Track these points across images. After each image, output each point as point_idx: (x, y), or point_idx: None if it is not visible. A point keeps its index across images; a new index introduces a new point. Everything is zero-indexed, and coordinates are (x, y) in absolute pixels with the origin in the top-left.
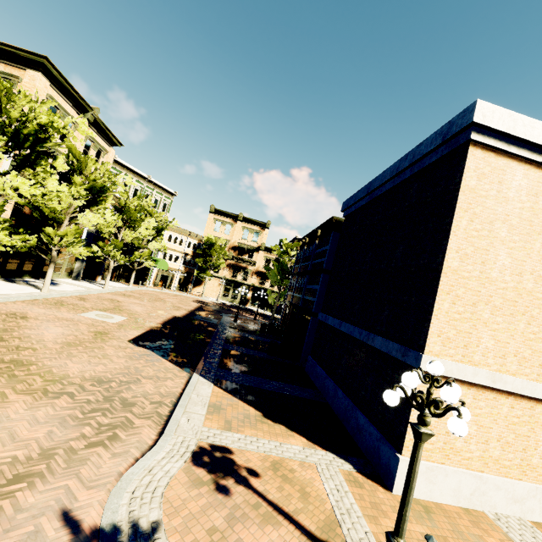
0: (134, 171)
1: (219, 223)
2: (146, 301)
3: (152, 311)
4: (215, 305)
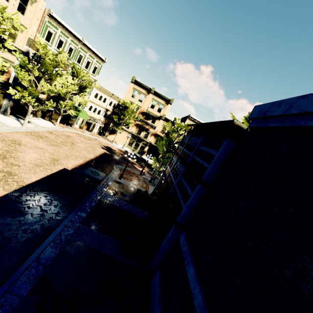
0: (69, 30)
1: (136, 91)
2: (54, 145)
3: (45, 160)
4: (118, 153)
